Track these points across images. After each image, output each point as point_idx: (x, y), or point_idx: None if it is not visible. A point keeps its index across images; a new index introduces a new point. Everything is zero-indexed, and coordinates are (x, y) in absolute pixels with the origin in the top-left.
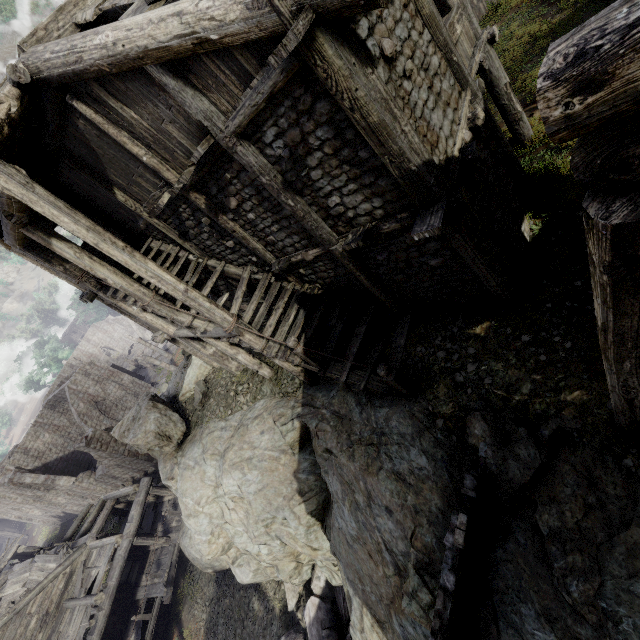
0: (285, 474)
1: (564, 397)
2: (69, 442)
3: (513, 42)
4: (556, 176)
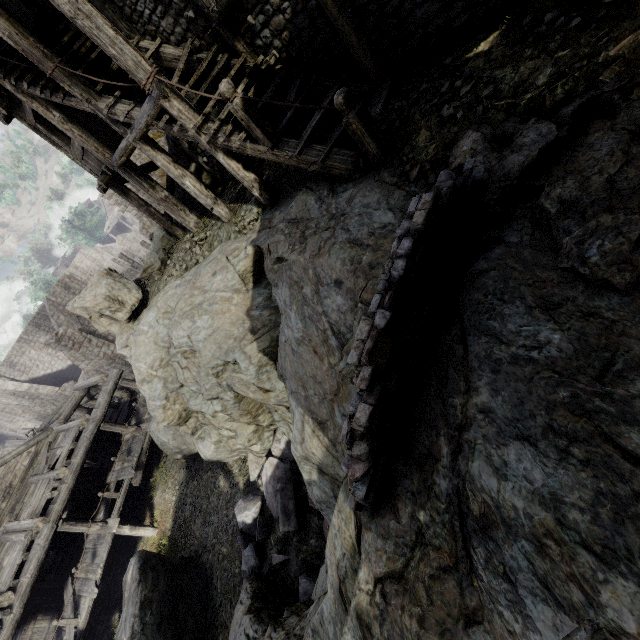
0: (237, 314)
1: (604, 57)
2: (57, 360)
3: None
4: None
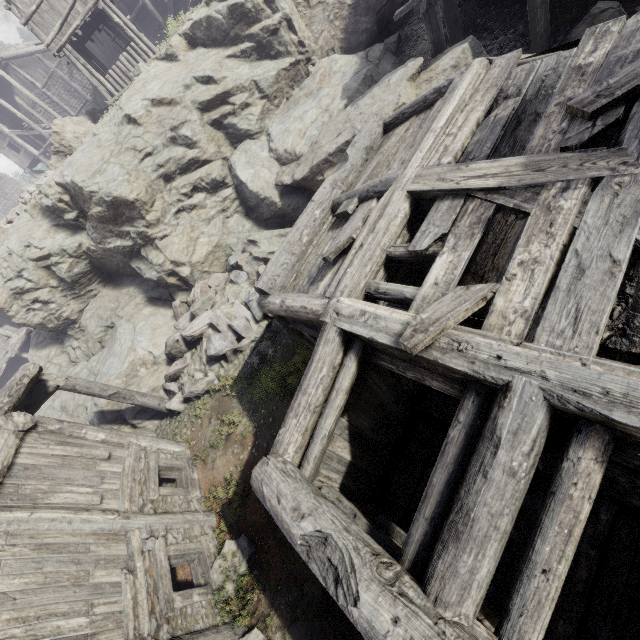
0: None
1: None
2: None
3: None
4: None
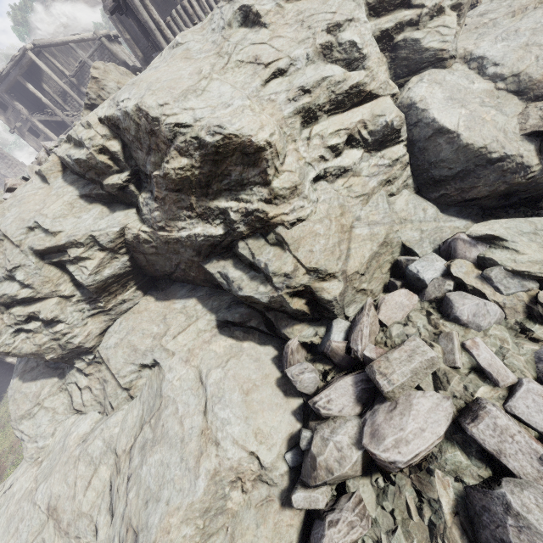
0: None
1: None
2: None
3: None
4: None
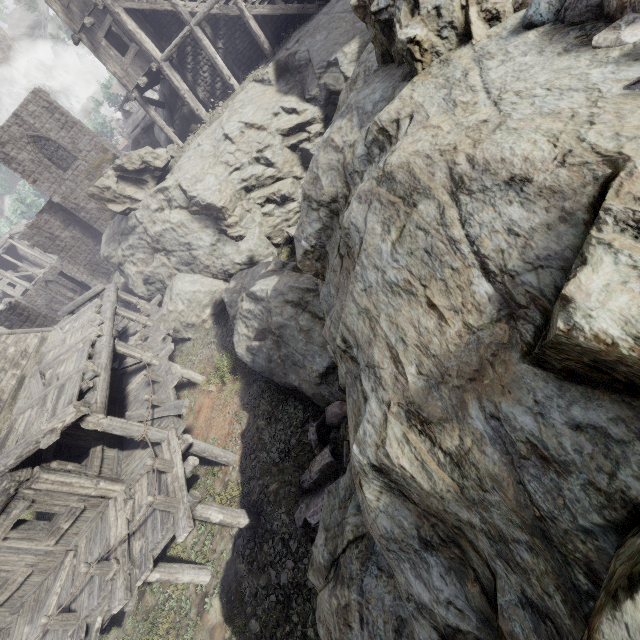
0: (271, 95)
1: None
2: None
3: None
4: None
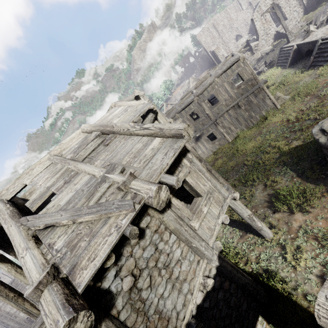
0: None
1: None
2: None
3: (270, 148)
4: (280, 298)
